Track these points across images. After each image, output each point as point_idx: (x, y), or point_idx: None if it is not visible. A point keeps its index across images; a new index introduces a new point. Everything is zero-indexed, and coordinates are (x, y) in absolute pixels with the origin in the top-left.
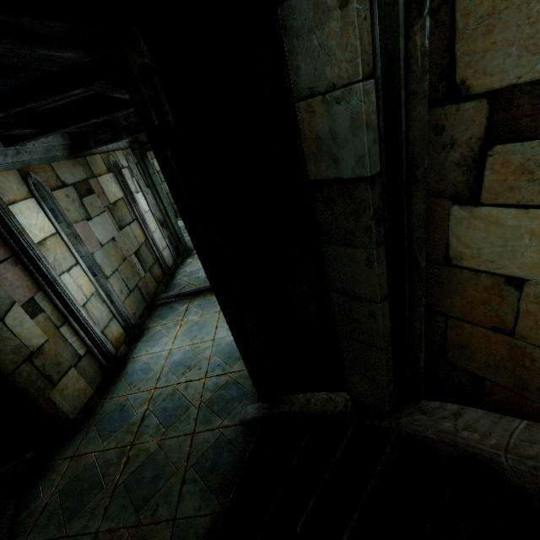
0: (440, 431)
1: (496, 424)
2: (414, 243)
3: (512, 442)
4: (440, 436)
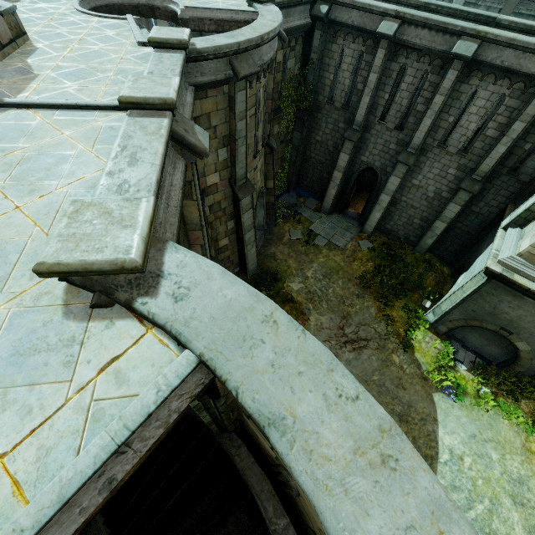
0: (230, 453)
1: (246, 457)
2: (225, 424)
3: (245, 467)
4: (230, 454)
